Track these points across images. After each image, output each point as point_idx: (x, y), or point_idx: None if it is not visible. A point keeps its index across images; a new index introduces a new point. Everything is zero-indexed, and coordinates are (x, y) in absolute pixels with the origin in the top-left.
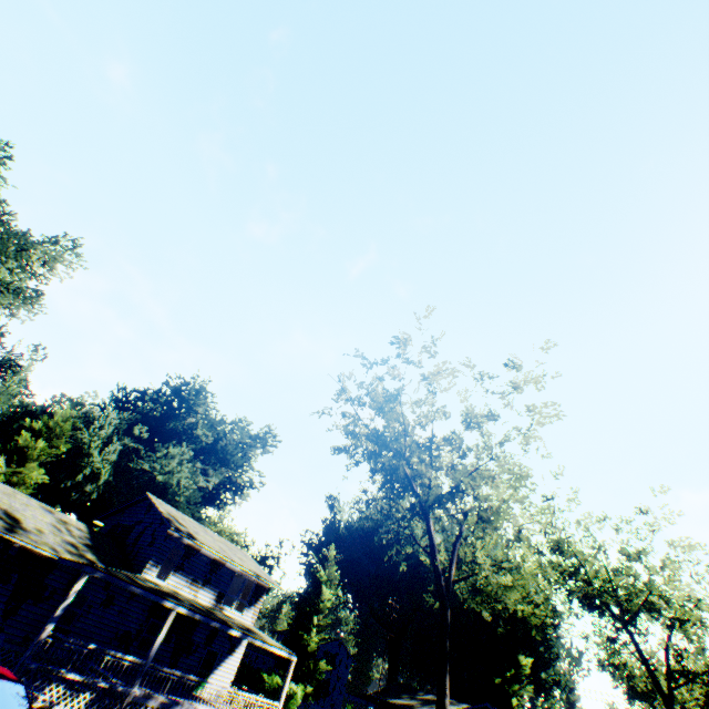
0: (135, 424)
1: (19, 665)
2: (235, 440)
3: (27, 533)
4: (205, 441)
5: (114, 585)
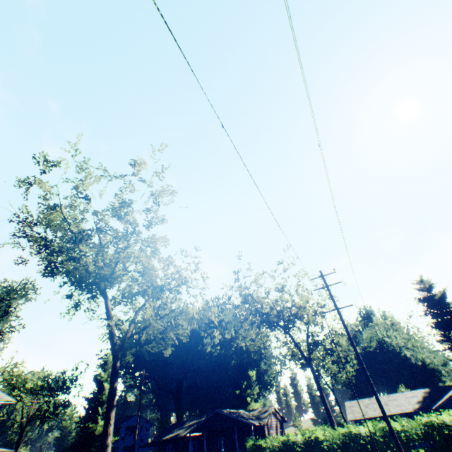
0: None
1: None
2: None
3: None
4: None
5: None
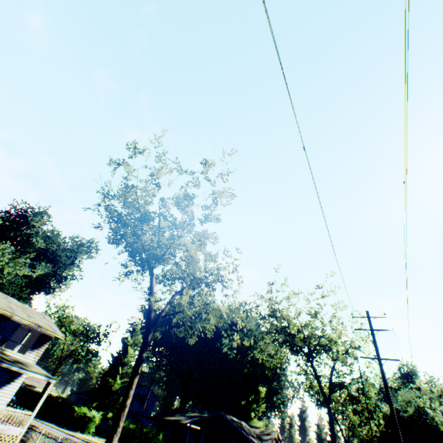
0: None
1: None
2: (64, 247)
3: None
4: (44, 248)
5: None
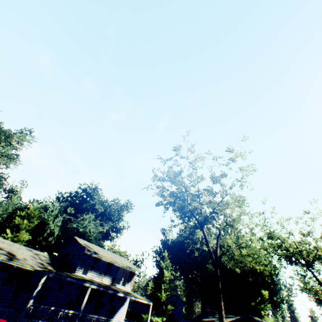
0: (68, 208)
1: (18, 320)
2: (113, 208)
3: (18, 260)
4: (100, 211)
5: (62, 280)
